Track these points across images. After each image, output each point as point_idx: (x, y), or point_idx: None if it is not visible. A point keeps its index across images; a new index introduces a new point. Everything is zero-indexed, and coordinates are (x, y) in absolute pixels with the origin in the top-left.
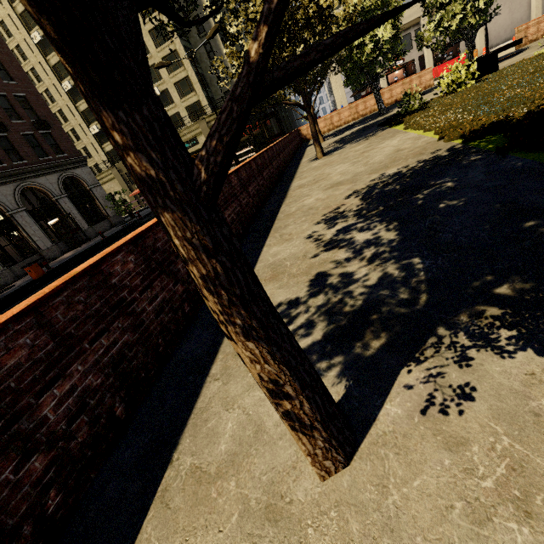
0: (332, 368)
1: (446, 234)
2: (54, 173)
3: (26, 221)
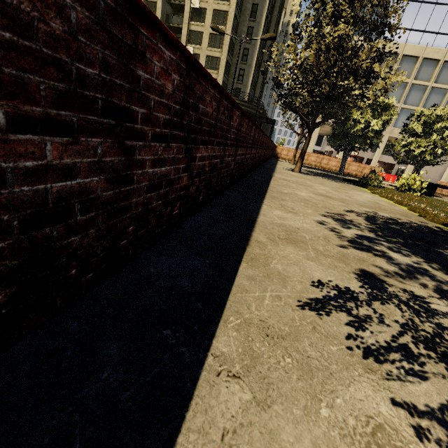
0: None
1: None
2: None
3: None
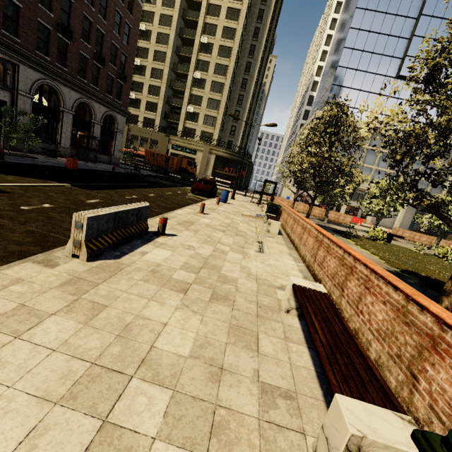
0: None
1: None
2: (106, 107)
3: (68, 121)
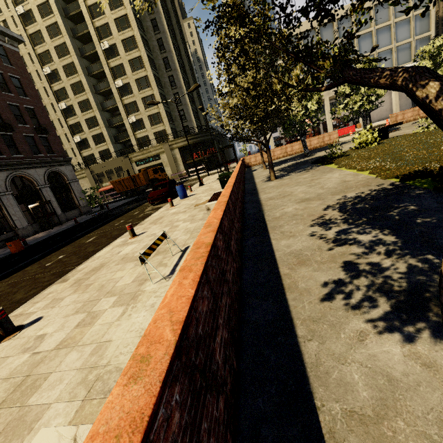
0: (422, 331)
1: (440, 240)
2: (43, 167)
3: (10, 203)
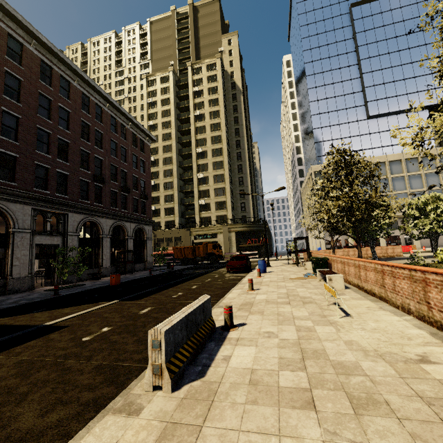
0: None
1: None
2: (135, 223)
3: (107, 244)
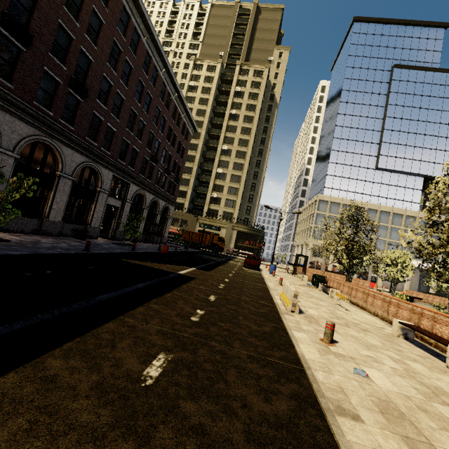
0: None
1: None
2: (165, 202)
3: (145, 215)
